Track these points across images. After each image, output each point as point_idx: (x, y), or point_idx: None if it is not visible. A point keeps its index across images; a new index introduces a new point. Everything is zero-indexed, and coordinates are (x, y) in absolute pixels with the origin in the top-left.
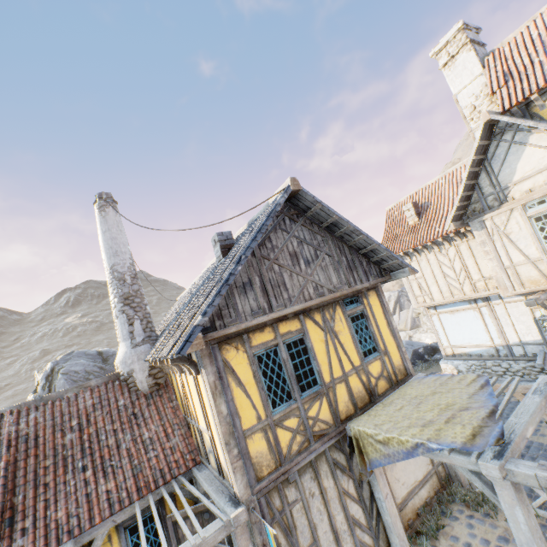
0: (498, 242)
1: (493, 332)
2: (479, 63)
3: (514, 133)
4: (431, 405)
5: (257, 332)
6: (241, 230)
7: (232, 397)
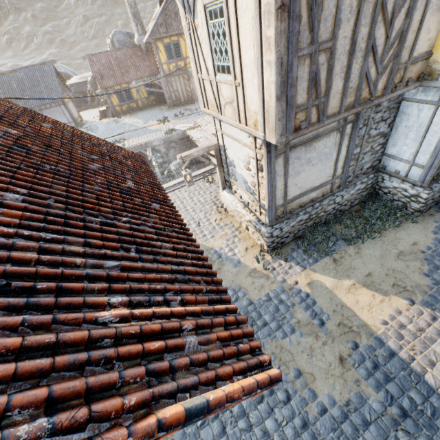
0: None
1: None
2: None
3: None
4: None
5: (165, 39)
6: None
7: (159, 55)
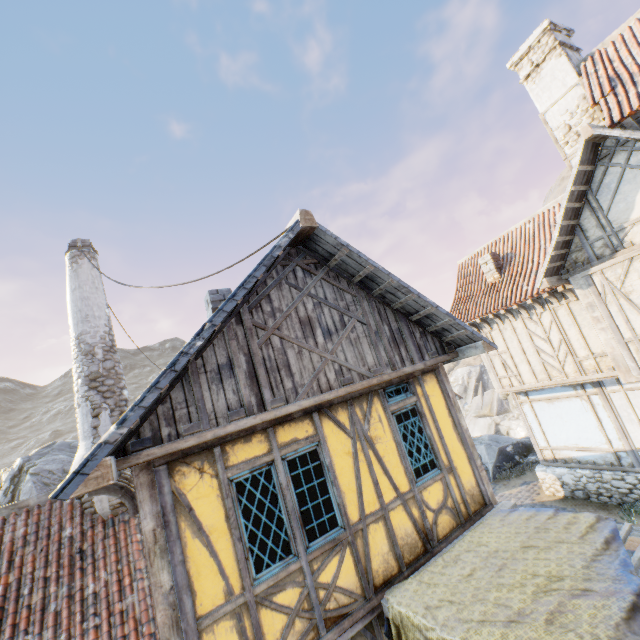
0: (613, 304)
1: (611, 431)
2: (573, 71)
3: (630, 154)
4: (521, 575)
5: (240, 443)
6: None
7: (183, 558)
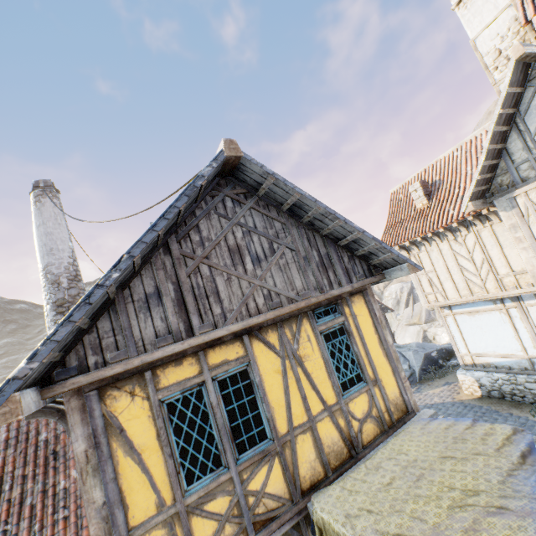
0: (535, 225)
1: (526, 340)
2: None
3: None
4: (437, 487)
5: (171, 366)
6: None
7: (115, 475)
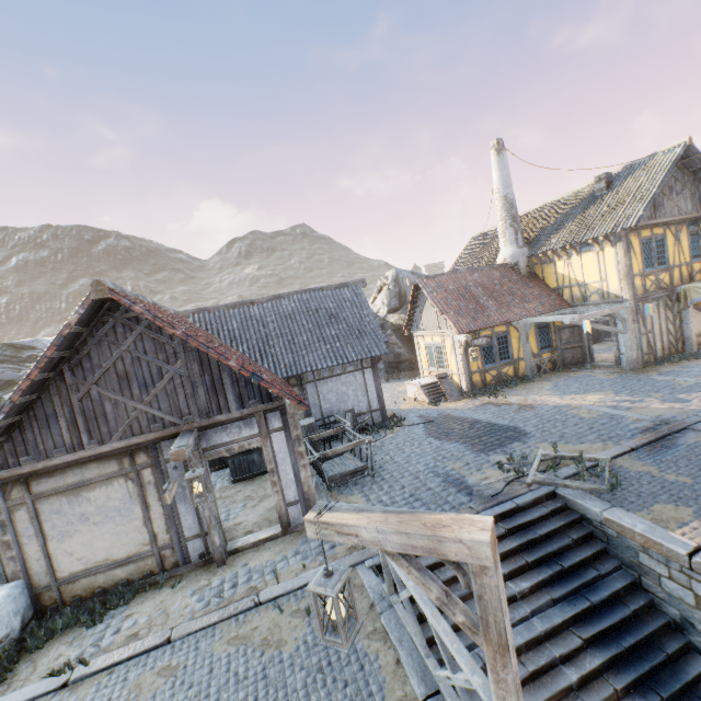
0: None
1: None
2: None
3: None
4: None
5: (643, 231)
6: (612, 172)
7: (631, 258)
